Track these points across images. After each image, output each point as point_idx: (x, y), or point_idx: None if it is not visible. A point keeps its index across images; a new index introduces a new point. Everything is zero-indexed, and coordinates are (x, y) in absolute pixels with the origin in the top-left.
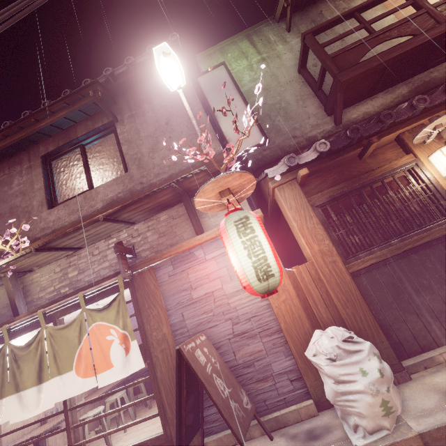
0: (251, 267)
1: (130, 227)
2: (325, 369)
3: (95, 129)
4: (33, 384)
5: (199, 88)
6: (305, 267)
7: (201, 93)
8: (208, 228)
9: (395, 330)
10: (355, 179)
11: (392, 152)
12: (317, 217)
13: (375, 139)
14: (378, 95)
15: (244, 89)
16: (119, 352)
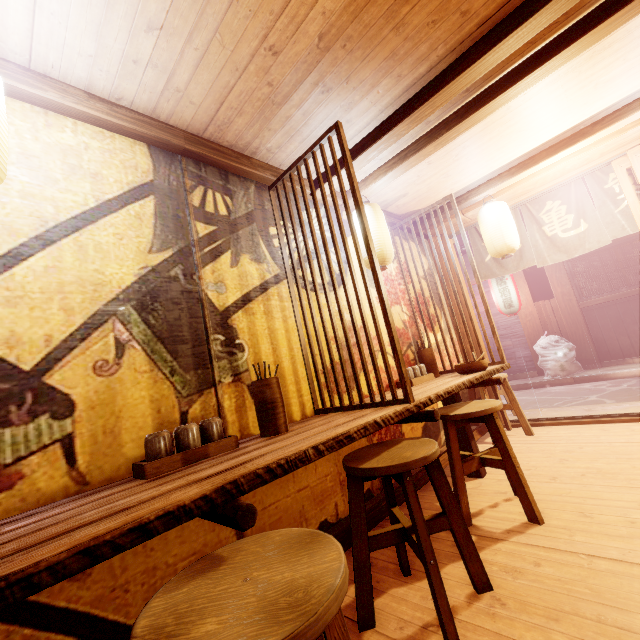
0: (502, 302)
1: None
2: (537, 351)
3: None
4: None
5: None
6: (548, 302)
7: None
8: None
9: (608, 344)
10: None
11: None
12: (565, 270)
13: None
14: None
15: None
16: None
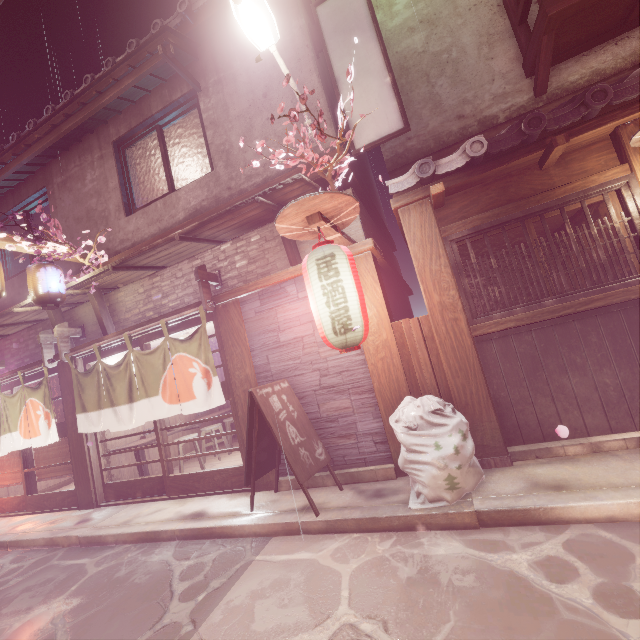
0: (328, 317)
1: (216, 247)
2: (398, 436)
3: (172, 102)
4: (125, 402)
5: (317, 29)
6: (417, 322)
7: (320, 37)
8: None
9: (517, 412)
10: (519, 202)
11: (598, 159)
12: (447, 257)
13: (561, 139)
14: (633, 33)
15: (395, 23)
16: (201, 385)
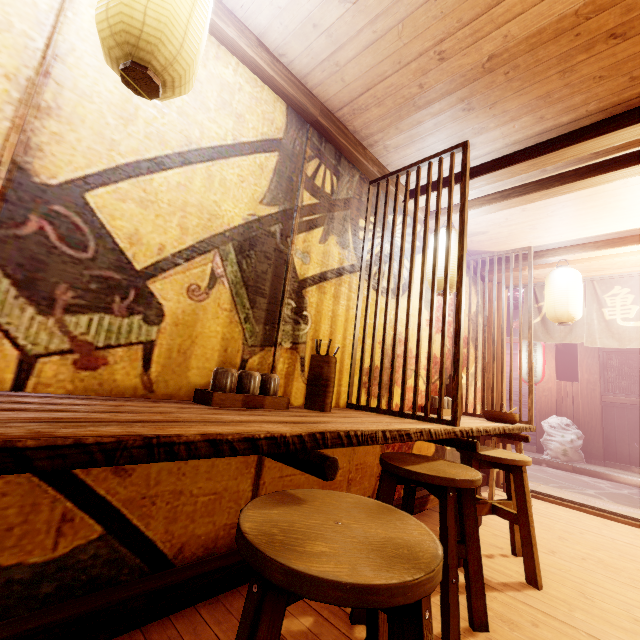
0: (526, 368)
1: None
2: (544, 428)
3: None
4: None
5: None
6: (571, 384)
7: None
8: (516, 334)
9: (617, 446)
10: None
11: None
12: (598, 359)
13: None
14: None
15: None
16: None
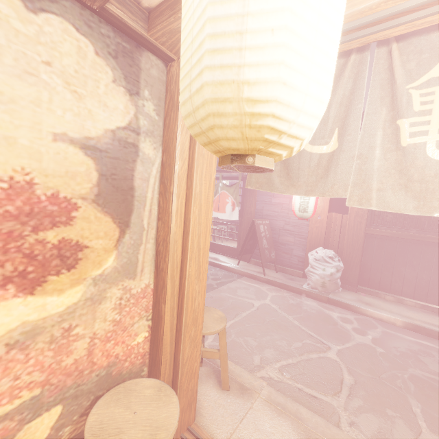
0: (299, 203)
1: None
2: (309, 260)
3: None
4: None
5: None
6: (341, 217)
7: None
8: None
9: (371, 273)
10: None
11: None
12: None
13: None
14: None
15: None
16: (230, 208)
